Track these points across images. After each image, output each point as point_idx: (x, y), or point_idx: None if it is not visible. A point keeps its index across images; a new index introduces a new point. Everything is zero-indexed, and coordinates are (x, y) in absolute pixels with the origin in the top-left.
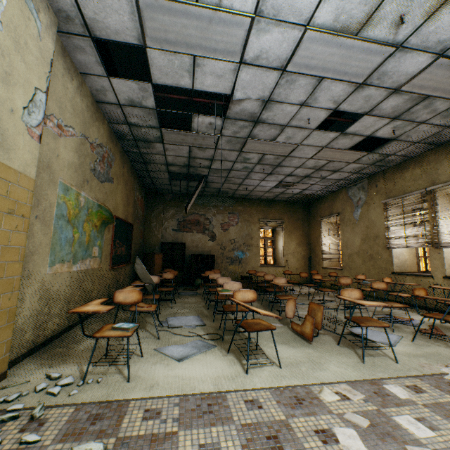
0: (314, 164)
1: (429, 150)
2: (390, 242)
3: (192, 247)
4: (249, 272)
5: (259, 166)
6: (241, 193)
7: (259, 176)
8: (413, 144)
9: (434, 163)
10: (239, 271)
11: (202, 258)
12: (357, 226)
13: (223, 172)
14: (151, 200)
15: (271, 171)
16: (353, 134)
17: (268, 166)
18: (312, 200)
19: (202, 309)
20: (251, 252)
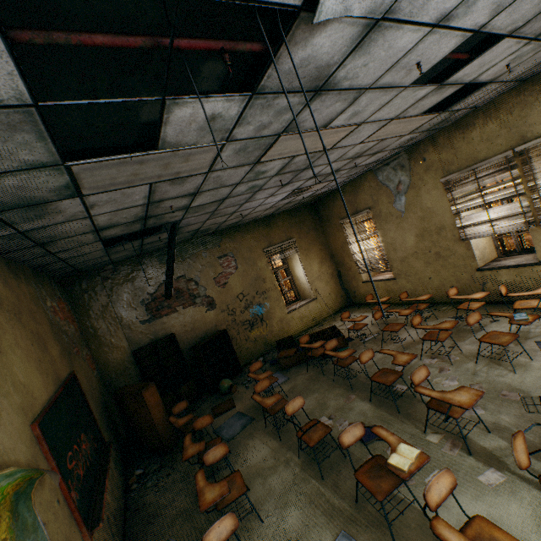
0: (357, 151)
1: (507, 92)
2: (466, 232)
3: (186, 334)
4: (301, 342)
5: (276, 178)
6: (230, 222)
7: (267, 192)
8: (502, 85)
9: (519, 109)
10: (265, 332)
11: (210, 344)
12: (405, 219)
13: (211, 206)
14: (76, 290)
15: (289, 180)
16: (451, 84)
17: (289, 175)
18: (320, 198)
19: (313, 484)
20: (270, 299)
